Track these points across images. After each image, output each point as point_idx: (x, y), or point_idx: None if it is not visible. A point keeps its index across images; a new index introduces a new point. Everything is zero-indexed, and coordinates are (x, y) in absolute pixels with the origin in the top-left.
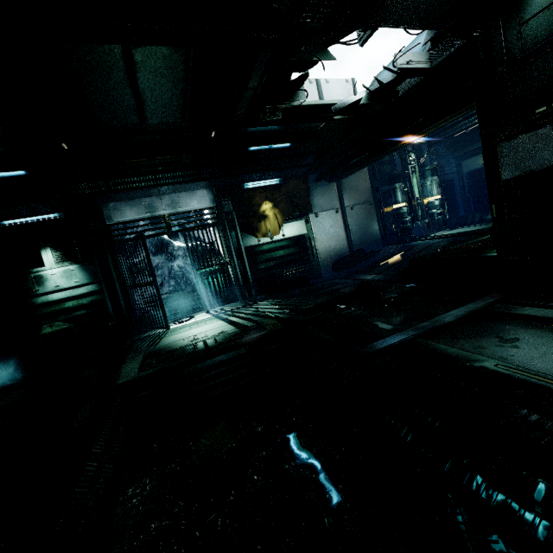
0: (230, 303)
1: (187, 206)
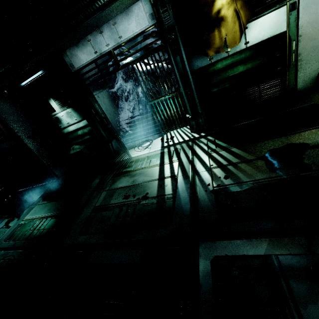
0: (183, 127)
1: (127, 32)
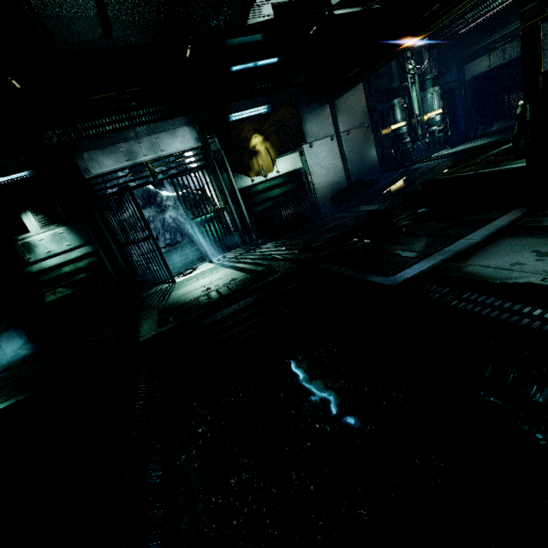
0: (231, 250)
1: (170, 148)
